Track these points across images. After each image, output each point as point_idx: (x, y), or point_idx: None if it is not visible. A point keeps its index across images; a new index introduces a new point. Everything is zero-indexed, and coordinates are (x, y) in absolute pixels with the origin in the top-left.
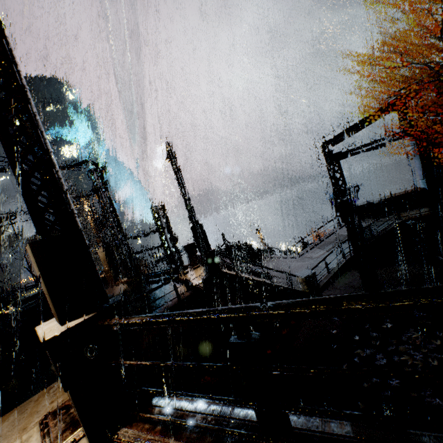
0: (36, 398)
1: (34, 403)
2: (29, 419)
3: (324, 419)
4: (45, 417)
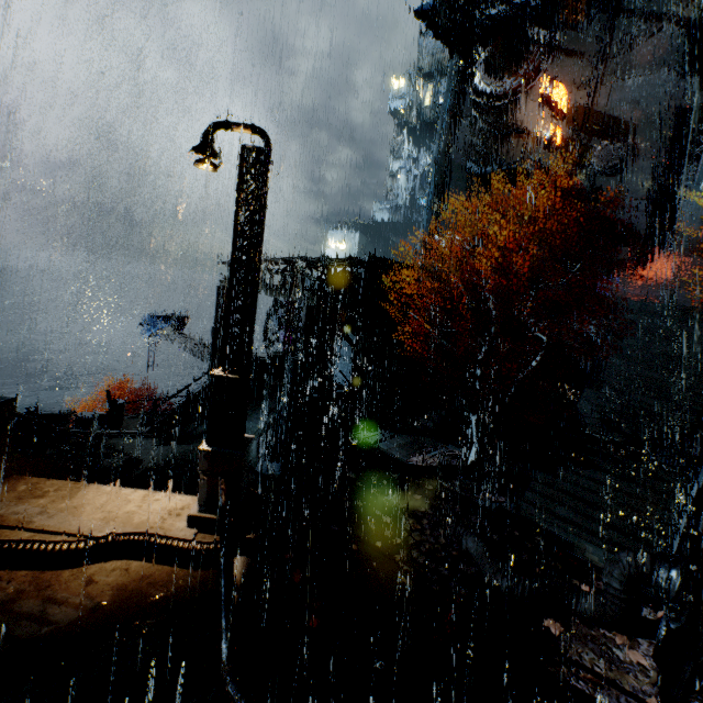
0: None
1: None
2: None
3: None
4: None
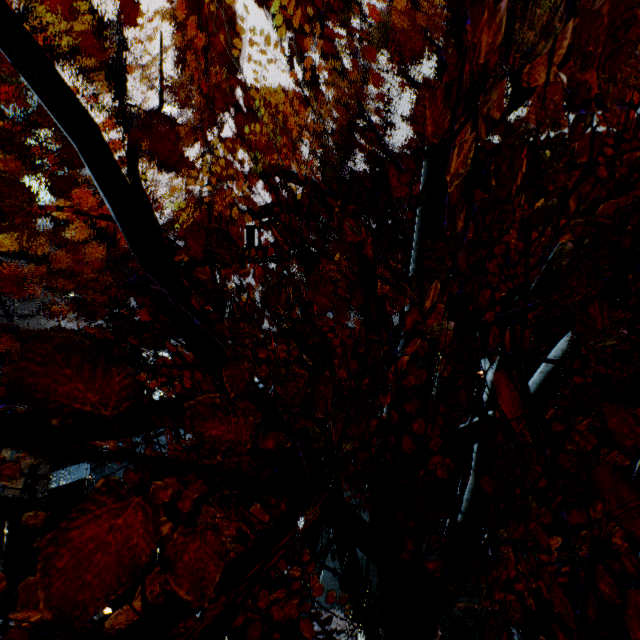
0: None
1: None
2: None
3: None
4: None
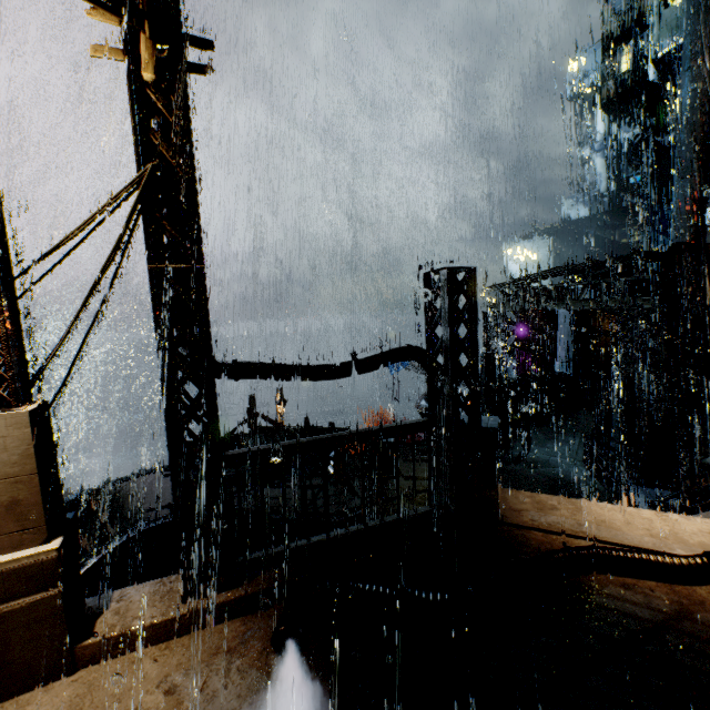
0: None
1: None
2: None
3: None
4: None
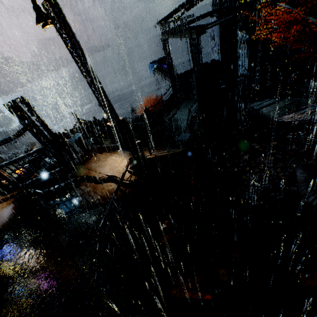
0: None
1: None
2: None
3: None
4: None
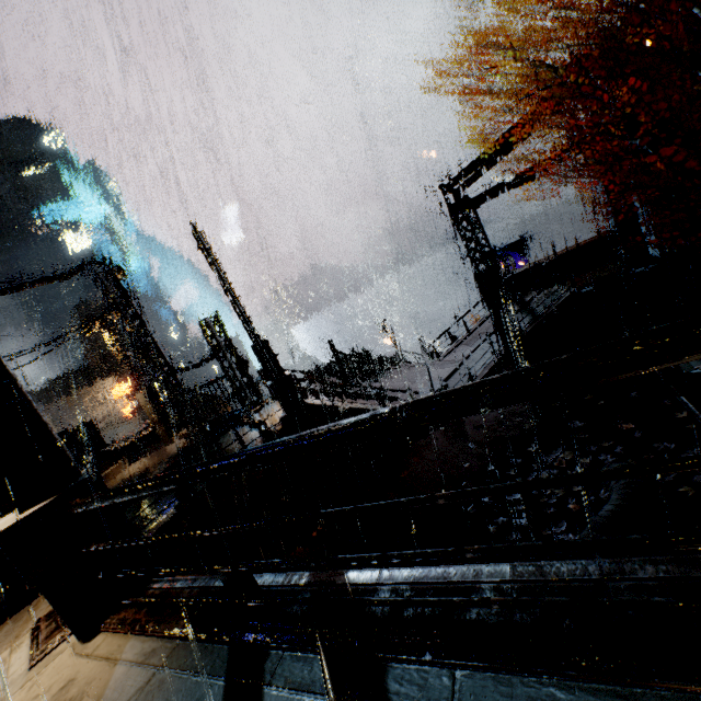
0: (35, 603)
1: (32, 608)
2: (23, 627)
3: (291, 572)
4: (38, 620)
